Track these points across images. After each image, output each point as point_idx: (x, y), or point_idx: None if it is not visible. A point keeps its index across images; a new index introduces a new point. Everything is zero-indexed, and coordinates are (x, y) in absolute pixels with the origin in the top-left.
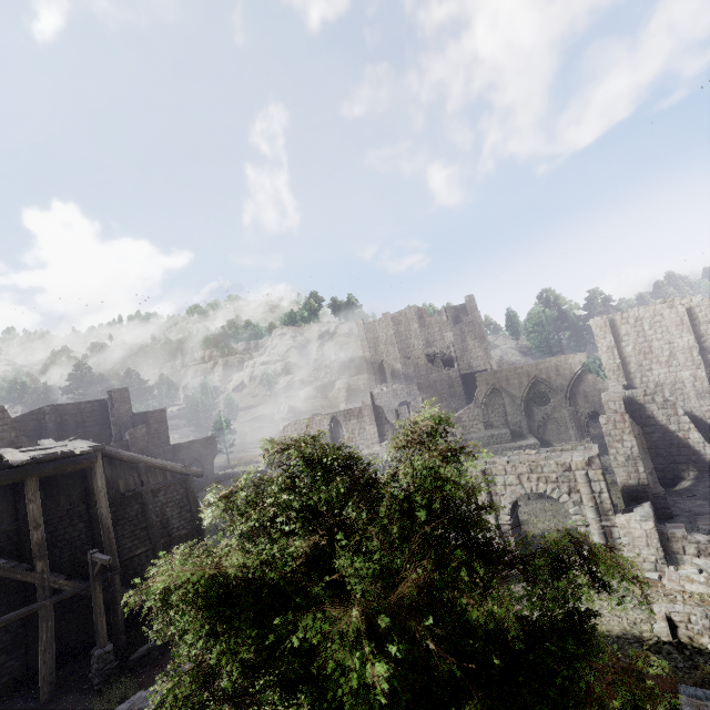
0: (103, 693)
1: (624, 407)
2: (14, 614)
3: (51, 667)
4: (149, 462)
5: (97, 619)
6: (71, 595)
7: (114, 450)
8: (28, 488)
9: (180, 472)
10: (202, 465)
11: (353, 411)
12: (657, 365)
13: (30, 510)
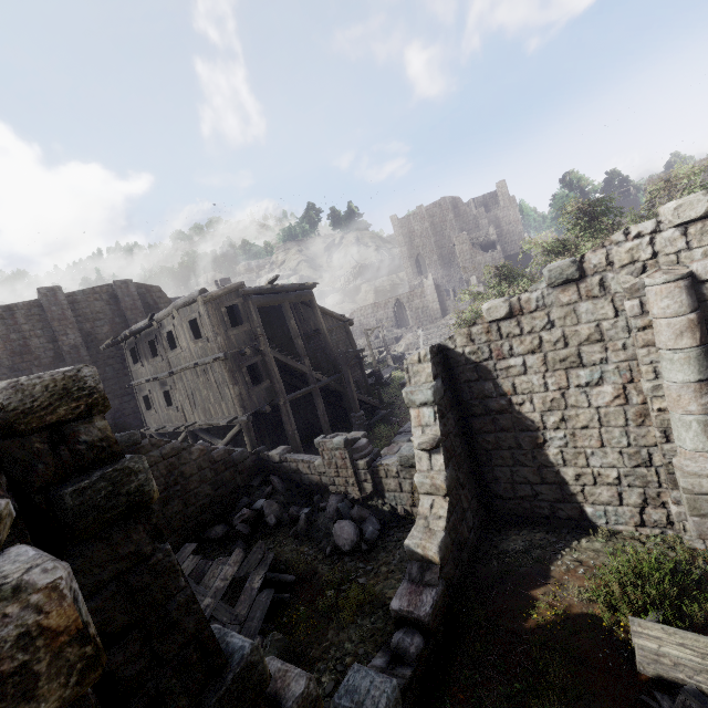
0: (377, 431)
1: None
2: (304, 390)
3: (329, 425)
4: (323, 309)
5: (353, 394)
6: (325, 384)
7: None
8: (286, 309)
9: (341, 319)
10: None
11: (415, 292)
12: None
13: (292, 325)
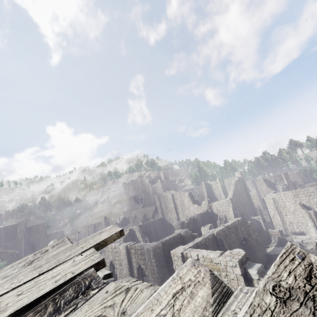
0: None
1: (127, 233)
2: None
3: None
4: (2, 251)
5: None
6: None
7: None
8: None
9: (12, 253)
10: None
11: (100, 223)
12: (169, 212)
13: None
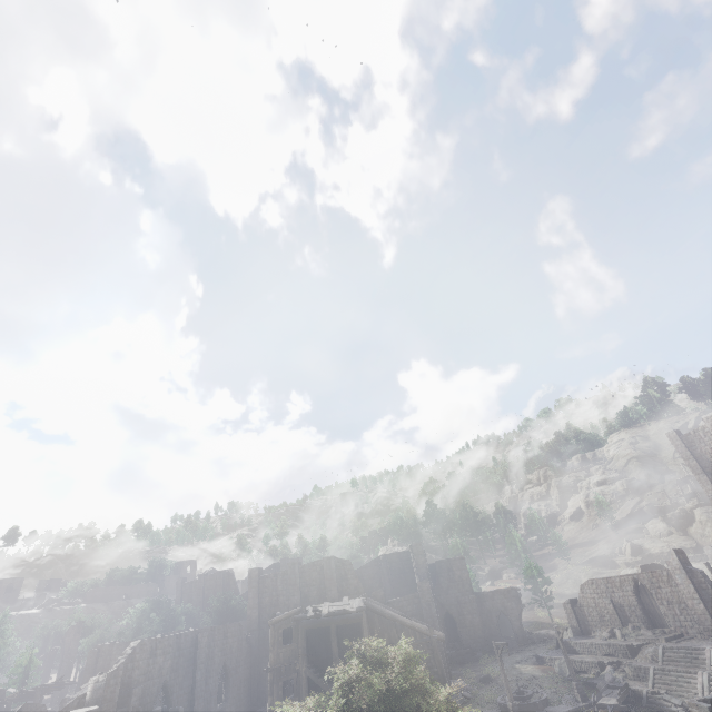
0: None
1: None
2: None
3: None
4: (402, 621)
5: None
6: None
7: (380, 609)
8: (331, 631)
9: (425, 633)
10: (509, 619)
11: (658, 574)
12: None
13: (332, 647)
